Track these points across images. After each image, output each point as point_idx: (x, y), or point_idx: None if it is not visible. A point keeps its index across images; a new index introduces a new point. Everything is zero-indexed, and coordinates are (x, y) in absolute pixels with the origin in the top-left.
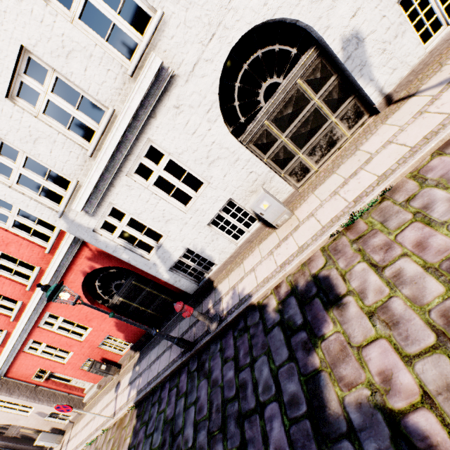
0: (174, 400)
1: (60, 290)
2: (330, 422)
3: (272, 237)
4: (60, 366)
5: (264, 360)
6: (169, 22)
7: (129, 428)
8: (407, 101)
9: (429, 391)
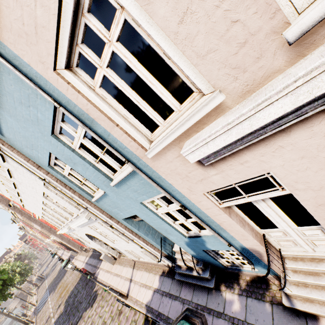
0: (82, 286)
1: (54, 256)
2: None
3: (110, 265)
4: (75, 239)
5: (85, 302)
6: (69, 224)
7: (78, 279)
8: (132, 268)
9: None
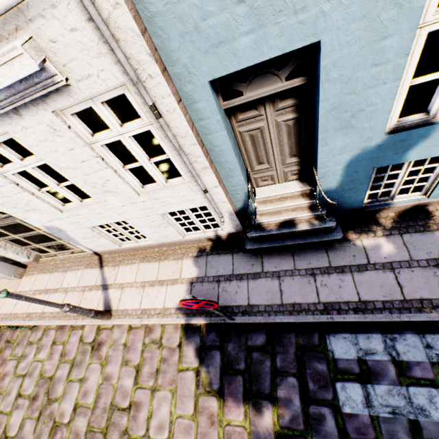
0: None
1: None
2: None
3: (5, 281)
4: None
5: None
6: None
7: None
8: (98, 268)
9: None
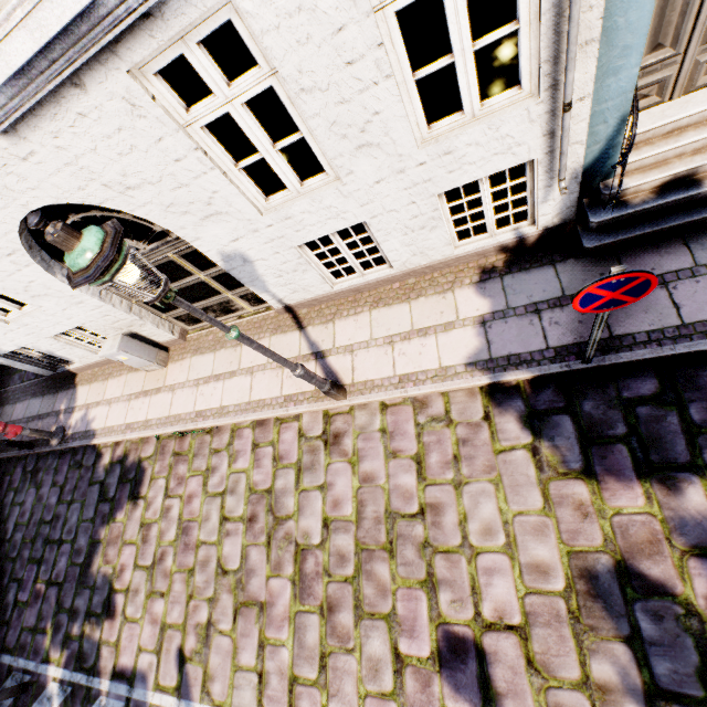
0: (6, 489)
1: None
2: (89, 576)
3: (141, 376)
4: None
5: (79, 507)
6: None
7: None
8: (295, 331)
9: (131, 587)
